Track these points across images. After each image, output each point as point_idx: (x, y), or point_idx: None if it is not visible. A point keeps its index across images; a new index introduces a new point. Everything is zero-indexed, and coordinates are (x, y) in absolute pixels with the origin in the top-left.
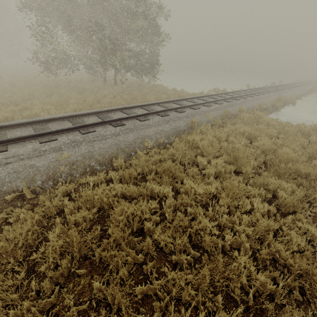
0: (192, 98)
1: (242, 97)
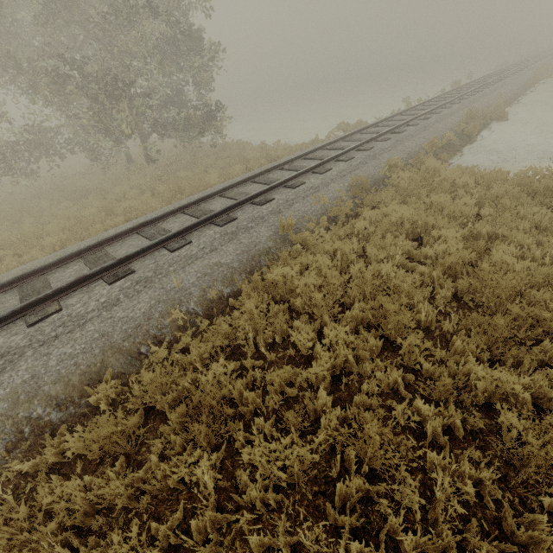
0: (291, 160)
1: (395, 131)
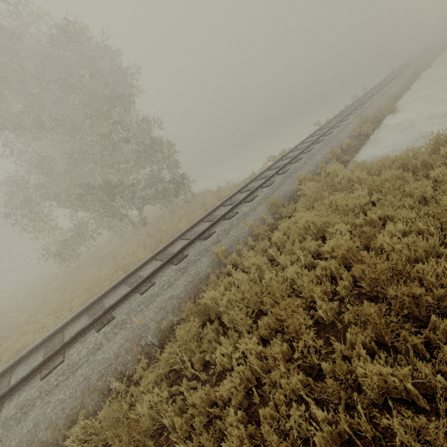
0: (230, 197)
1: (305, 151)
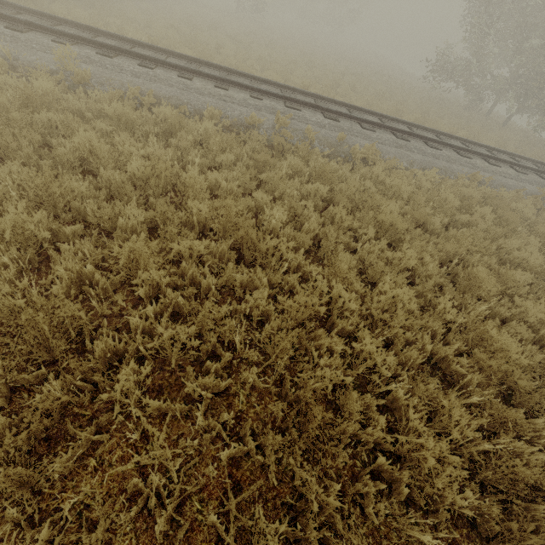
0: None
1: None
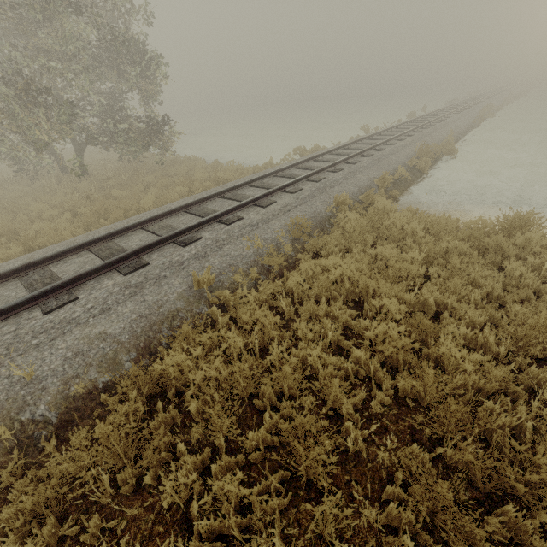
0: (234, 187)
1: (349, 161)
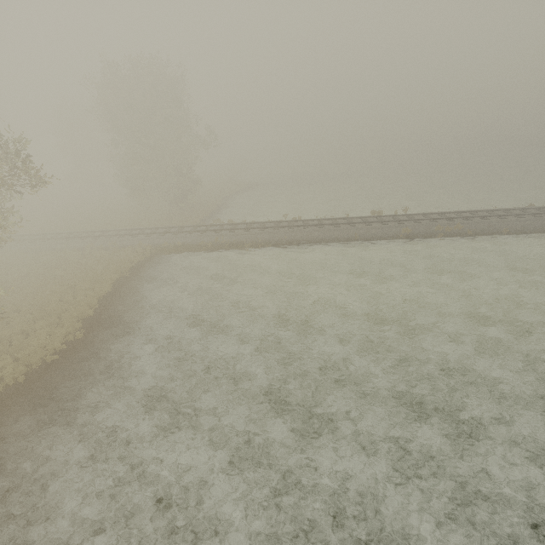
0: (147, 229)
1: (188, 233)
